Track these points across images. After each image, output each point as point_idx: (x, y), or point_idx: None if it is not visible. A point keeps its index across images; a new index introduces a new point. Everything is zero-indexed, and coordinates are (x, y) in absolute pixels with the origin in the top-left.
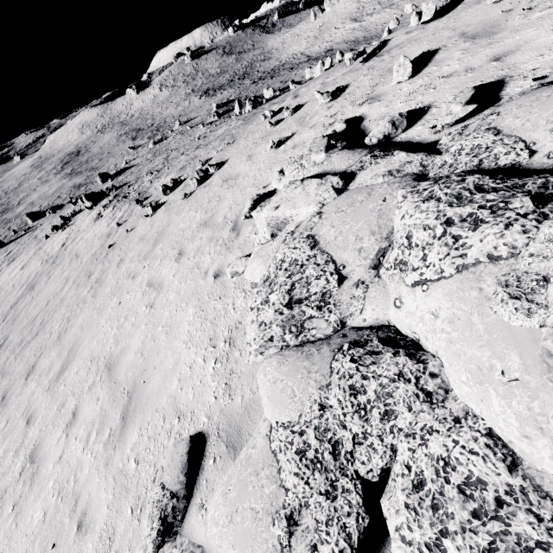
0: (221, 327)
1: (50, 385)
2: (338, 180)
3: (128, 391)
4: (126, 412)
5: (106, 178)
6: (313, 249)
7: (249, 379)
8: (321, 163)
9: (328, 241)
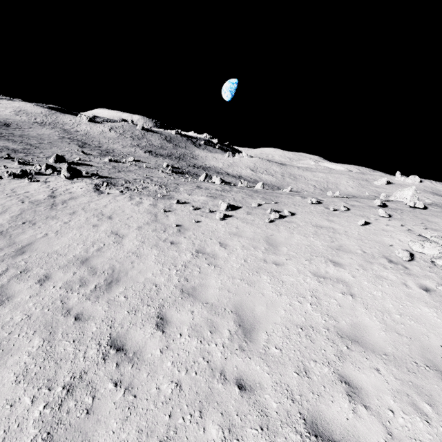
0: None
1: (242, 345)
2: None
3: (426, 365)
4: None
5: (61, 160)
6: None
7: None
8: None
9: None
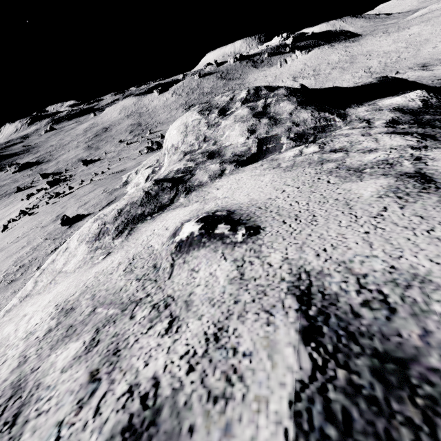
0: None
1: None
2: None
3: None
4: None
5: (86, 163)
6: None
7: None
8: None
9: None
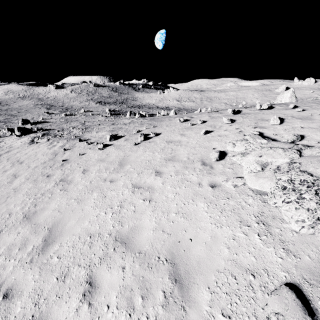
0: (245, 215)
1: (33, 258)
2: (296, 150)
3: (166, 259)
4: (177, 275)
5: (26, 123)
6: (312, 176)
7: (304, 245)
8: (266, 144)
9: (319, 174)
